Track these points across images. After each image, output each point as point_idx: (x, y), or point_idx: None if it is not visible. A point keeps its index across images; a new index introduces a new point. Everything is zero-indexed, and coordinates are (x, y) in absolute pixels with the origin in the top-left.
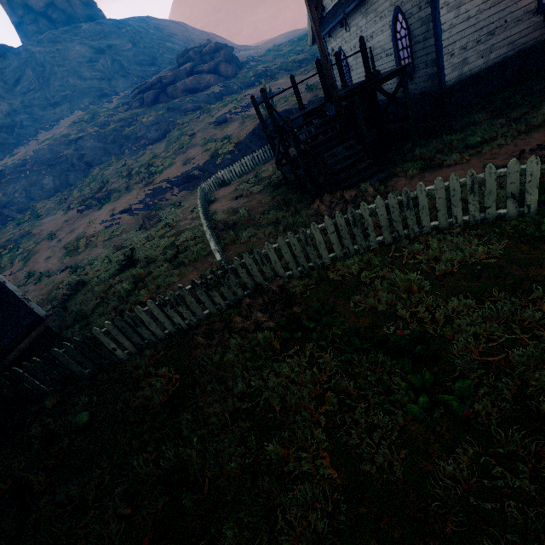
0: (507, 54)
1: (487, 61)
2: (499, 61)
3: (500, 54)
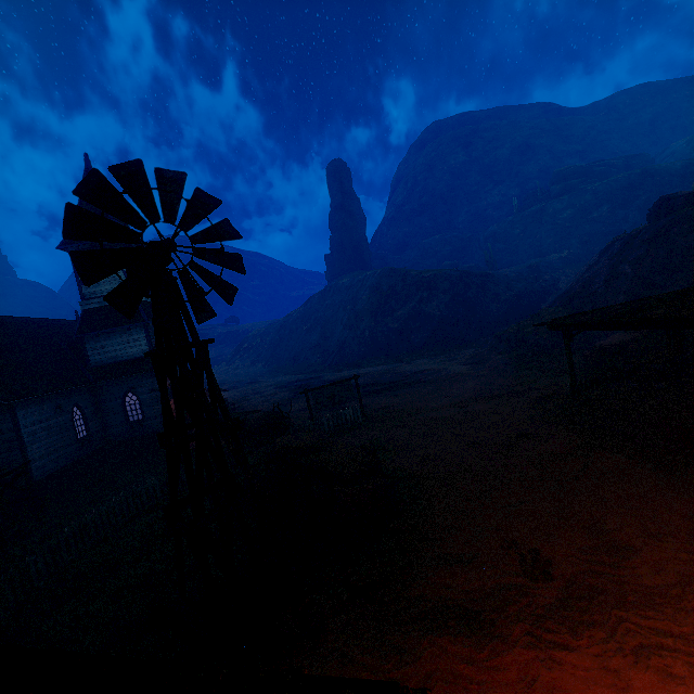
0: (69, 461)
1: (59, 465)
2: (65, 465)
3: (65, 461)
